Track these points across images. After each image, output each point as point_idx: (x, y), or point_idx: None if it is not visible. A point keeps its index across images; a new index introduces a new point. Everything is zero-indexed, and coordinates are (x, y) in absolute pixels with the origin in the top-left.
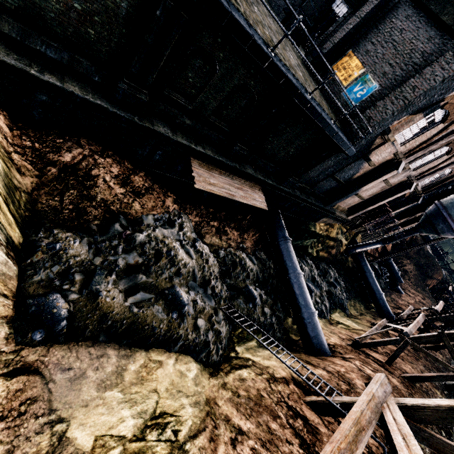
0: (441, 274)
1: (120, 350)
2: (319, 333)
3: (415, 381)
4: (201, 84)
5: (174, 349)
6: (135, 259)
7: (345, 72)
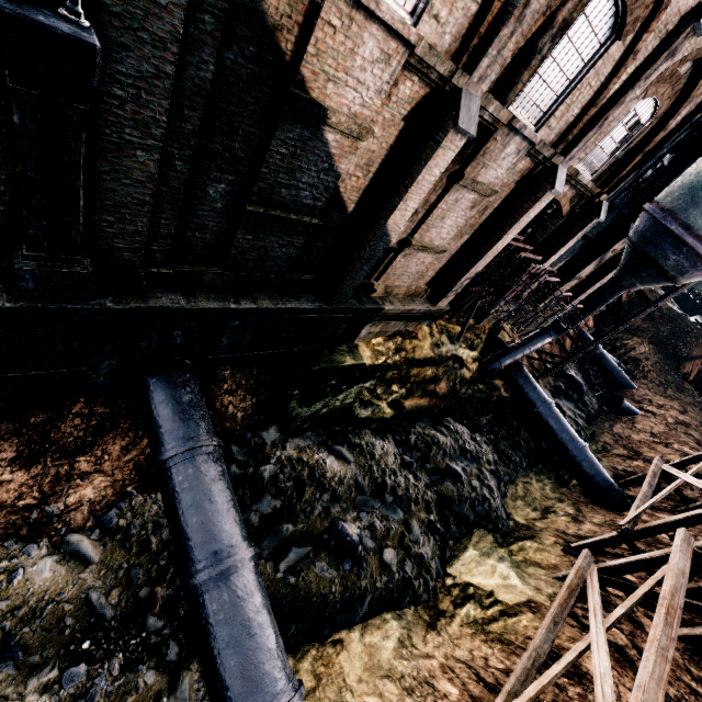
0: None
1: None
2: None
3: None
4: None
5: None
6: None
7: None
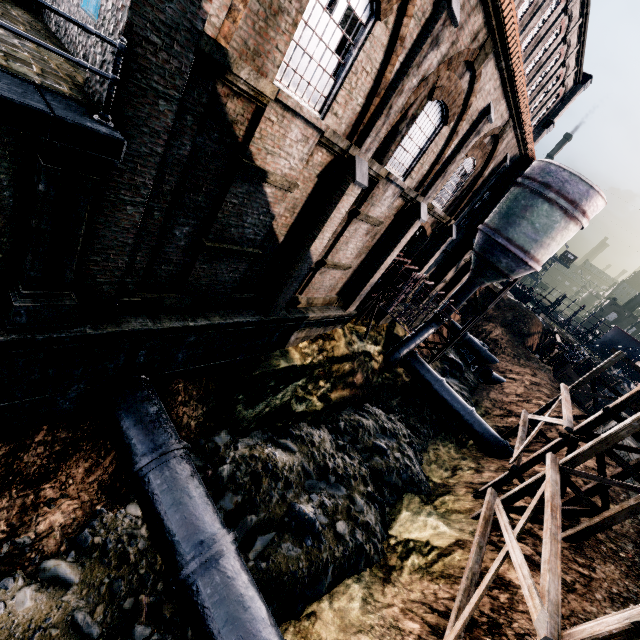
0: (538, 322)
1: None
2: None
3: None
4: None
5: None
6: None
7: None
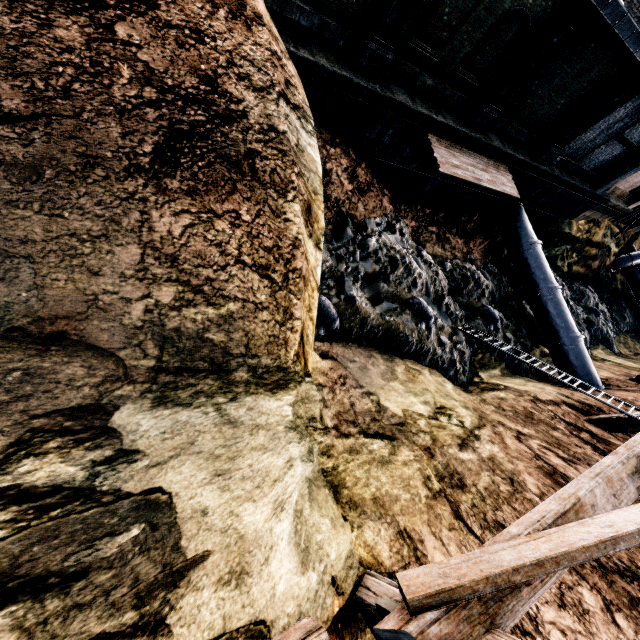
0: None
1: (381, 354)
2: (587, 362)
3: None
4: (458, 20)
5: (424, 362)
6: (372, 267)
7: None
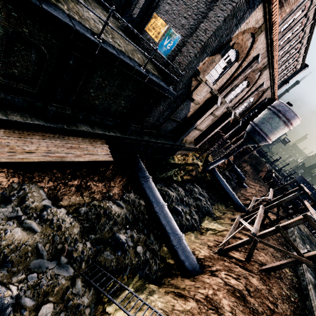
0: (266, 167)
1: None
2: (188, 255)
3: (269, 272)
4: None
5: None
6: None
7: (154, 31)
